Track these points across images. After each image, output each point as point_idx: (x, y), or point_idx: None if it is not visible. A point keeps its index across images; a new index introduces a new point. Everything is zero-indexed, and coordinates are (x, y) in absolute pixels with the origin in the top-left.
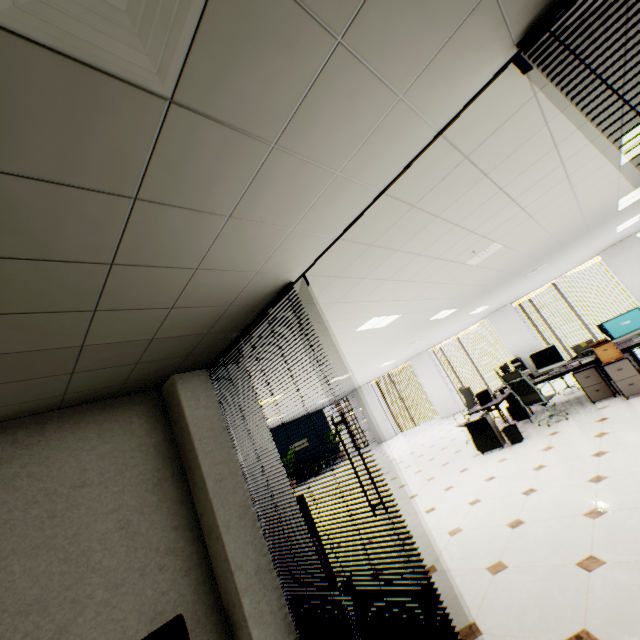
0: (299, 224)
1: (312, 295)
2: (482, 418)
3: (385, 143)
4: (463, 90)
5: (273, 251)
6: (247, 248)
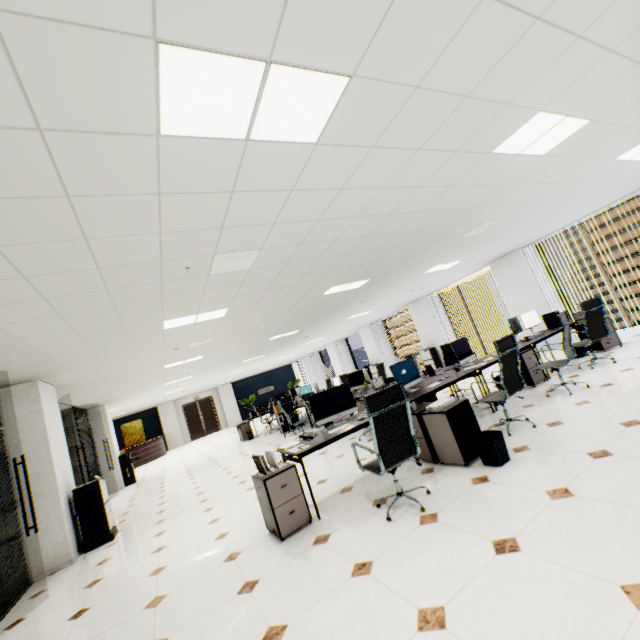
0: None
1: (94, 401)
2: (239, 425)
3: None
4: None
5: None
6: None
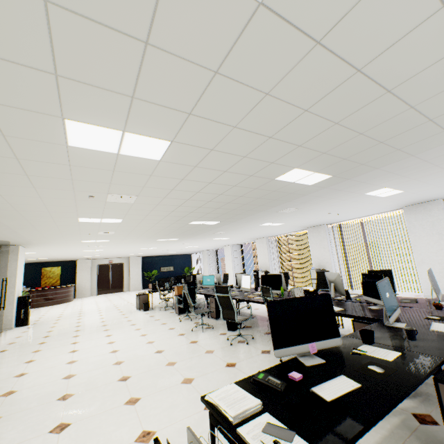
0: None
1: (4, 239)
2: (139, 295)
3: None
4: None
5: None
6: None
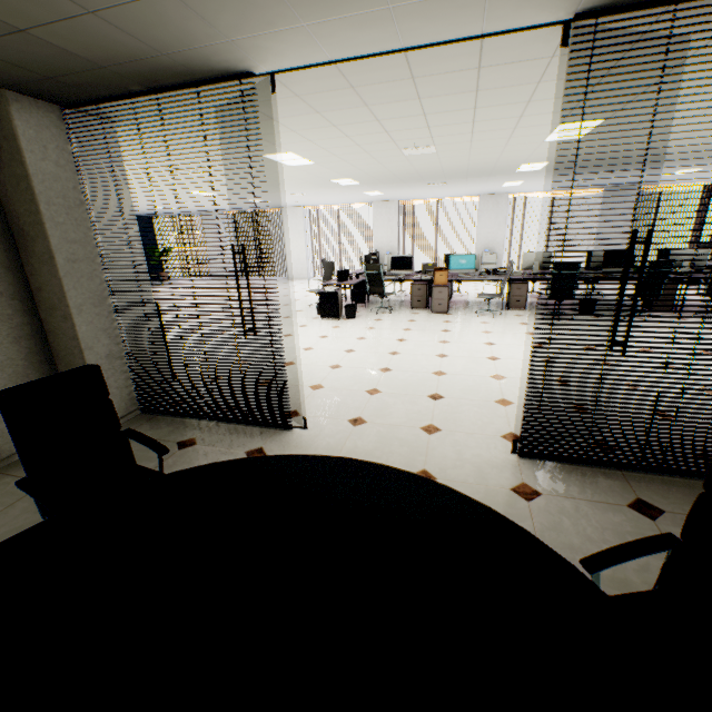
0: (316, 25)
1: (259, 98)
2: (336, 292)
3: (445, 12)
4: (524, 17)
5: (267, 32)
6: (246, 10)
